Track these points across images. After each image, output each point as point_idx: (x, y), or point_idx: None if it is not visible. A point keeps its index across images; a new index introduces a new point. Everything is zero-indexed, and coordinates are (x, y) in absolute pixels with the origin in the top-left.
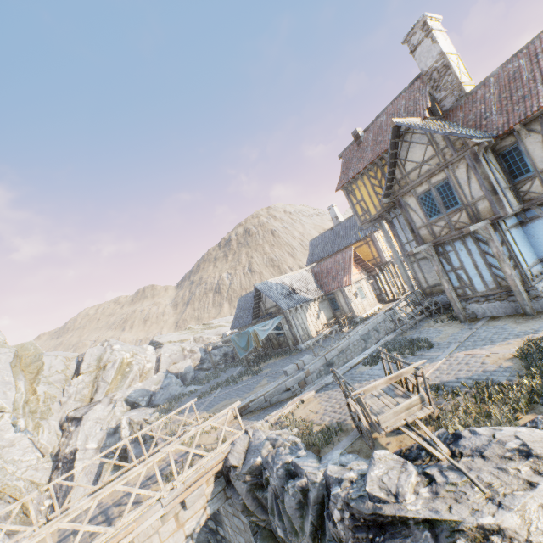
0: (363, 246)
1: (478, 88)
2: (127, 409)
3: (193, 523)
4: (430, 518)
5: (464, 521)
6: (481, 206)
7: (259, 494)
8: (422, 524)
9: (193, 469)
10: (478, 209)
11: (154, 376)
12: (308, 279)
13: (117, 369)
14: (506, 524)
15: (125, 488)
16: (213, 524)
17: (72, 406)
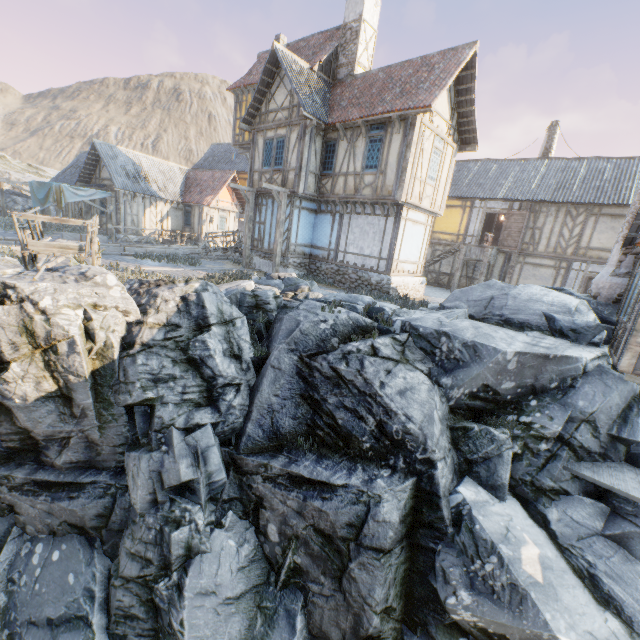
0: None
1: (361, 77)
2: None
3: None
4: None
5: None
6: (291, 176)
7: None
8: None
9: None
10: (289, 177)
11: None
12: (175, 178)
13: None
14: (20, 286)
15: None
16: None
17: None
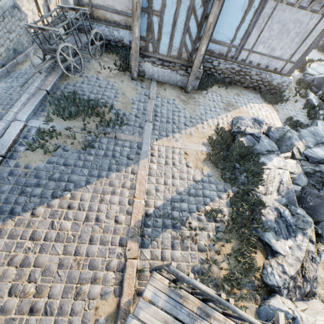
0: None
1: None
2: None
3: None
4: None
5: None
6: None
7: None
8: None
9: None
10: None
11: None
12: None
13: None
14: None
15: None
16: None
17: None
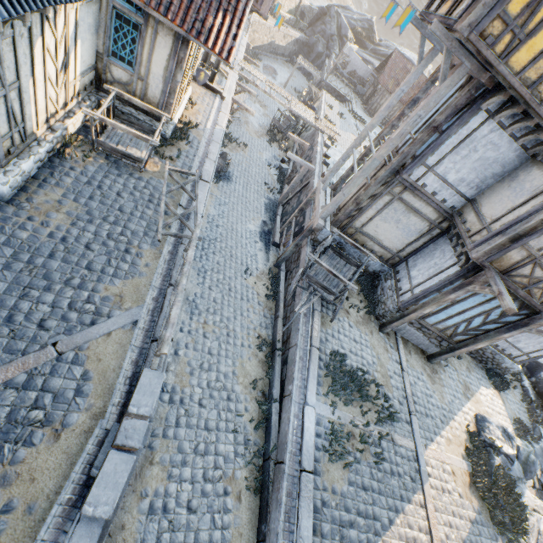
0: None
1: None
2: None
3: None
4: None
5: None
6: None
7: None
8: None
9: None
10: None
11: None
12: None
13: None
14: None
15: None
16: None
17: None
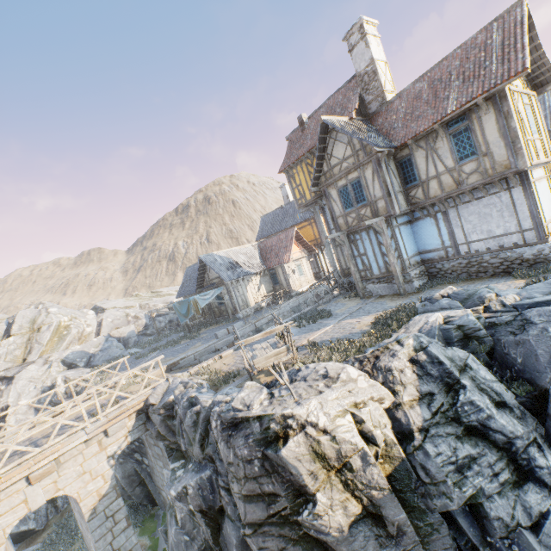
0: (307, 227)
1: (395, 99)
2: (64, 369)
3: (114, 448)
4: (260, 415)
5: (276, 413)
6: (380, 205)
7: (169, 422)
8: (256, 419)
9: (116, 407)
10: (378, 206)
11: (94, 339)
12: (253, 254)
13: (53, 332)
14: (296, 412)
15: (52, 419)
16: (139, 456)
17: (2, 367)
